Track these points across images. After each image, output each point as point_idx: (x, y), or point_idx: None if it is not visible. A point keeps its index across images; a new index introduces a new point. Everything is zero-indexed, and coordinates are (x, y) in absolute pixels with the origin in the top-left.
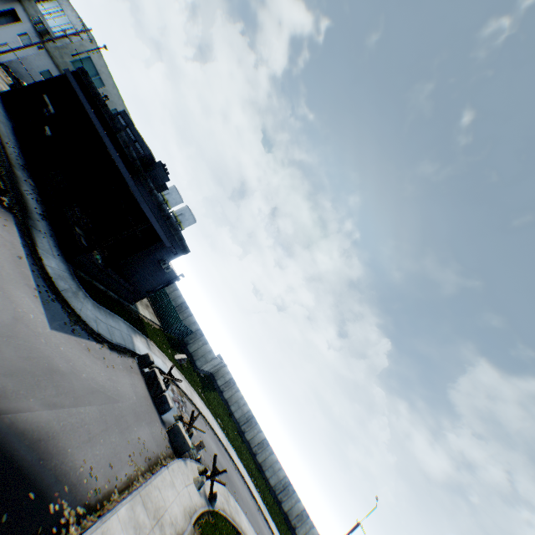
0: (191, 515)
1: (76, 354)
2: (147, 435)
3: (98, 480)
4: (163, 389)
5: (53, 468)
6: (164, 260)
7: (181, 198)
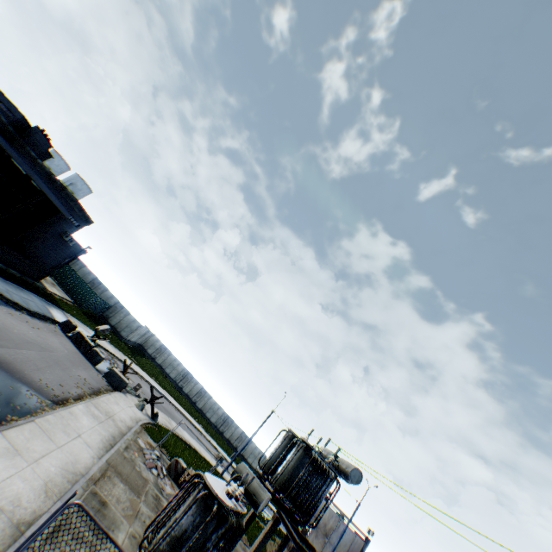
0: (138, 422)
1: (3, 316)
2: (86, 375)
3: (55, 391)
4: (93, 345)
5: (20, 379)
6: (66, 233)
7: (68, 165)
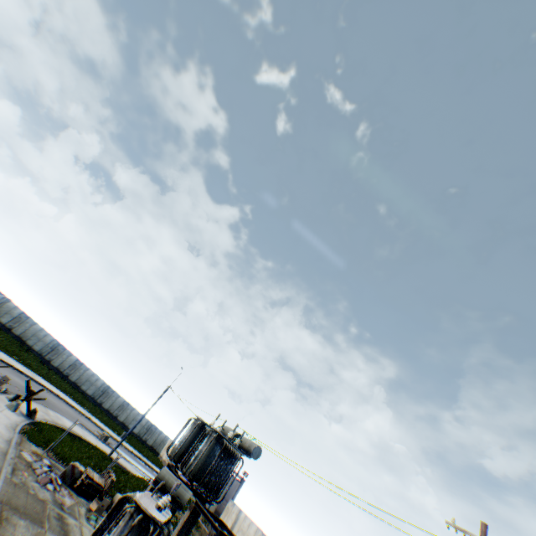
0: (16, 428)
1: None
2: None
3: None
4: None
5: None
6: None
7: None
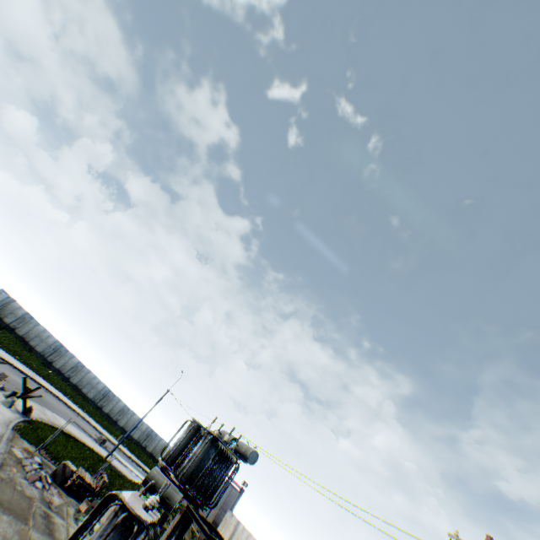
0: (9, 424)
1: None
2: None
3: None
4: None
5: None
6: None
7: None
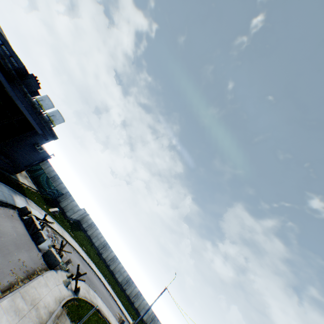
0: (61, 301)
1: None
2: (26, 257)
3: None
4: (39, 228)
5: None
6: (38, 143)
7: (53, 104)
